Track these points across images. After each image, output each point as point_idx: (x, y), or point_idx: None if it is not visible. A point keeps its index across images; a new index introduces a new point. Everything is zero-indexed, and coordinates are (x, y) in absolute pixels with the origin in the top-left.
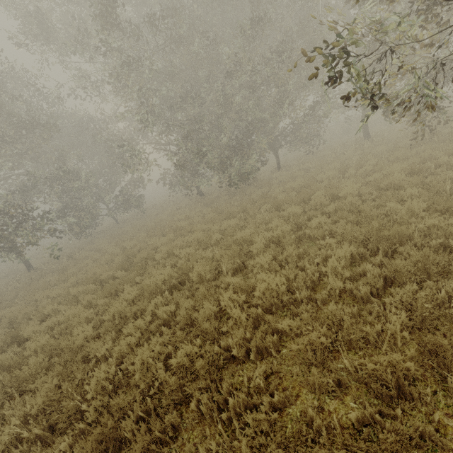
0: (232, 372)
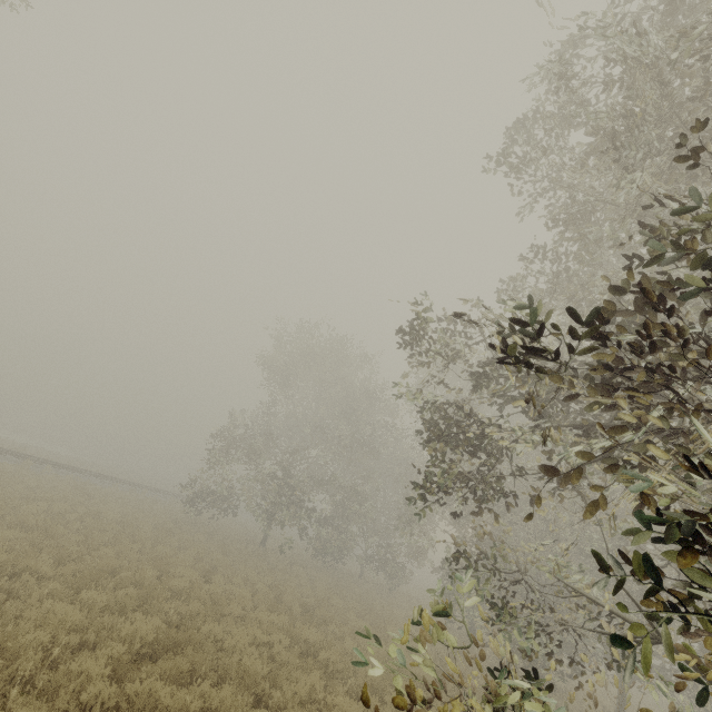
0: None
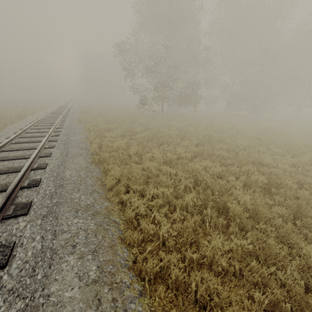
0: None
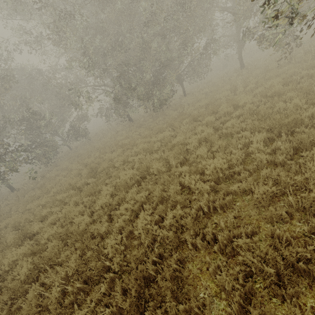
0: (206, 223)
